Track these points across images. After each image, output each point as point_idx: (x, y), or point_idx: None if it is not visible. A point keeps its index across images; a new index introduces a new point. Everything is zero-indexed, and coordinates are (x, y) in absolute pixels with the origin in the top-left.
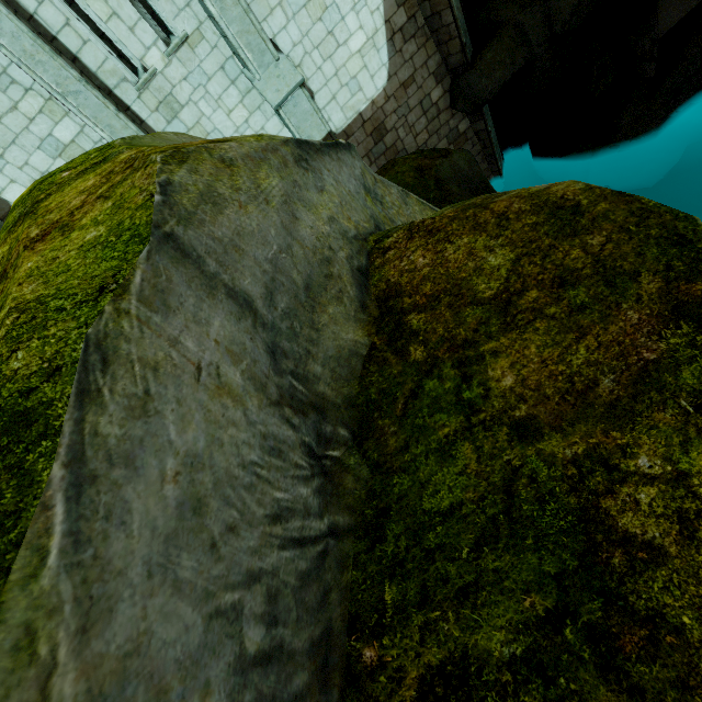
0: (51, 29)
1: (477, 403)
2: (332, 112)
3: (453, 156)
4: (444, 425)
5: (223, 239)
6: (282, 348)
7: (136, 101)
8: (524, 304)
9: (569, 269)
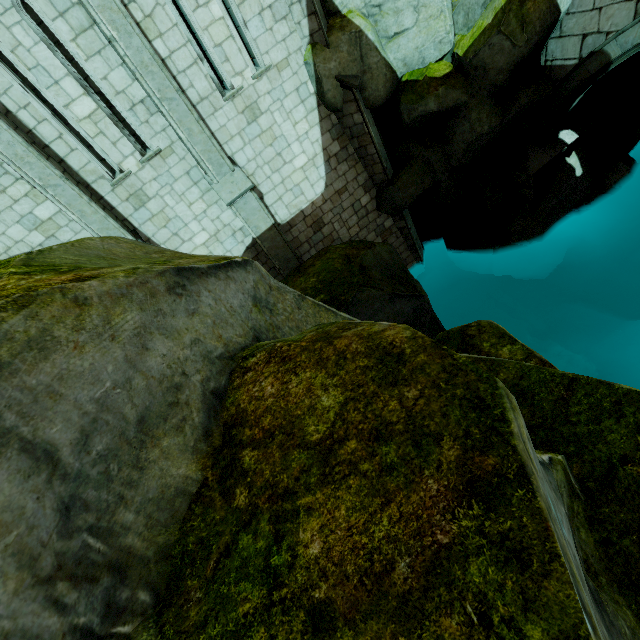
0: (45, 139)
1: (282, 572)
2: (279, 208)
3: (376, 248)
4: (247, 598)
5: (36, 387)
6: (84, 499)
7: (110, 193)
8: (343, 454)
9: (386, 421)
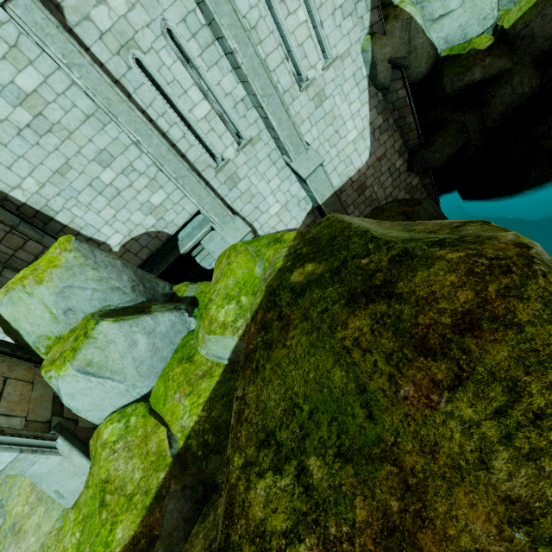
0: (173, 140)
1: None
2: (333, 178)
3: (423, 203)
4: None
5: None
6: None
7: (213, 178)
8: None
9: None
